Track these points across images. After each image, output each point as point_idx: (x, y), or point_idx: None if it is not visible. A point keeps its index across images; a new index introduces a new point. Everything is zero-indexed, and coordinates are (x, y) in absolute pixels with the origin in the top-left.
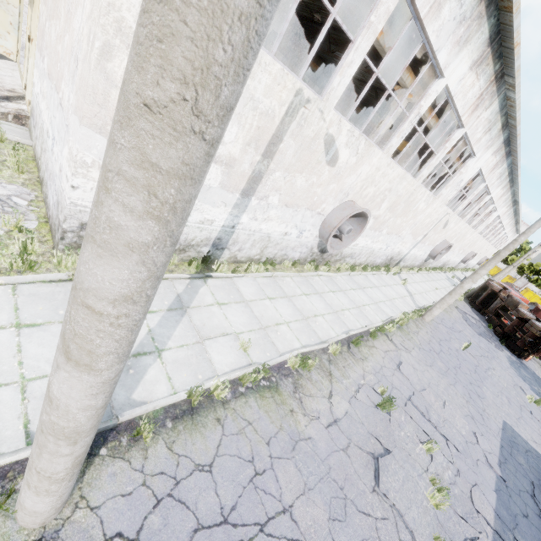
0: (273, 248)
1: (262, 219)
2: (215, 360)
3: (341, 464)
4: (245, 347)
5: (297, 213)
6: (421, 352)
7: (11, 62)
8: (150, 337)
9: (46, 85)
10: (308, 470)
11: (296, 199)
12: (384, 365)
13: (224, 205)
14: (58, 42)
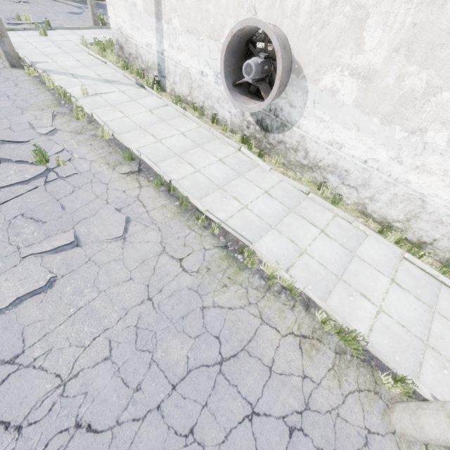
0: (199, 92)
1: (177, 48)
2: (74, 88)
3: (1, 125)
4: (84, 92)
5: (203, 43)
6: (187, 291)
7: None
8: (83, 76)
9: None
10: (3, 111)
11: (194, 23)
12: (110, 188)
13: (152, 30)
14: None
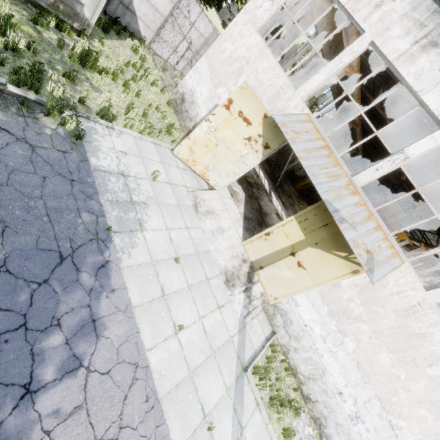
0: None
1: None
2: None
3: None
4: None
5: None
6: None
7: (215, 191)
8: None
9: (348, 363)
10: None
11: None
12: None
13: None
14: (400, 386)
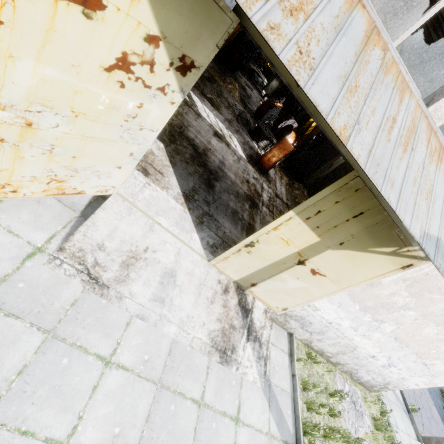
0: None
1: None
2: None
3: None
4: None
5: None
6: None
7: (111, 200)
8: None
9: (384, 339)
10: None
11: None
12: None
13: None
14: (443, 344)
